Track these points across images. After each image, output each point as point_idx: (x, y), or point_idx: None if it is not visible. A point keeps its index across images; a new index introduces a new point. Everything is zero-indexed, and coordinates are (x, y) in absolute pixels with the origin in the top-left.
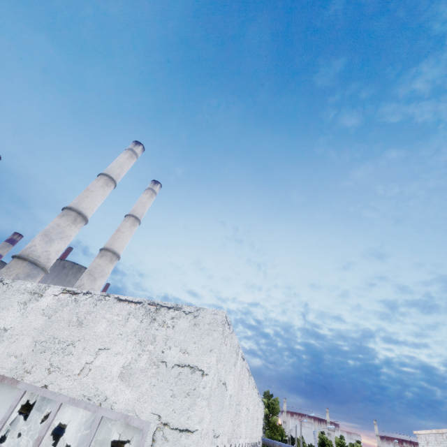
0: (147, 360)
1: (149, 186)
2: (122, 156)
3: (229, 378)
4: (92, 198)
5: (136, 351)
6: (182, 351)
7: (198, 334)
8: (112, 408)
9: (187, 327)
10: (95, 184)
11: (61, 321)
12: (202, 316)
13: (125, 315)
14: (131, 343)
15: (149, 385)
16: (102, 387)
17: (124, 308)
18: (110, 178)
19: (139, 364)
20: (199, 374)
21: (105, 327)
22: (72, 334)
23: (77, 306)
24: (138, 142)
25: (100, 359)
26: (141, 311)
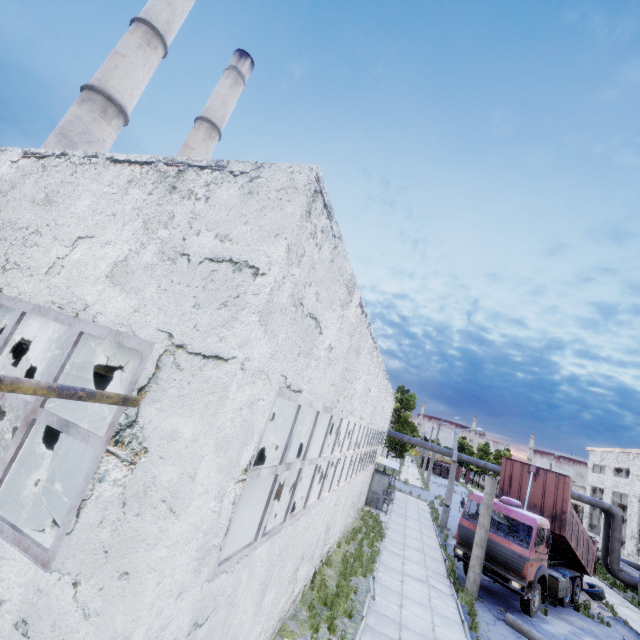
0: (155, 253)
1: (230, 63)
2: None
3: (327, 317)
4: (126, 71)
5: (138, 239)
6: (220, 238)
7: (255, 209)
8: (95, 321)
9: (234, 199)
10: (127, 41)
11: (21, 200)
12: (267, 178)
13: (122, 184)
14: (130, 228)
15: (156, 289)
16: (80, 291)
17: (122, 173)
18: (152, 29)
19: (141, 259)
20: (248, 274)
21: (89, 204)
22: (38, 217)
23: (45, 175)
24: None
25: (78, 252)
26: (150, 177)
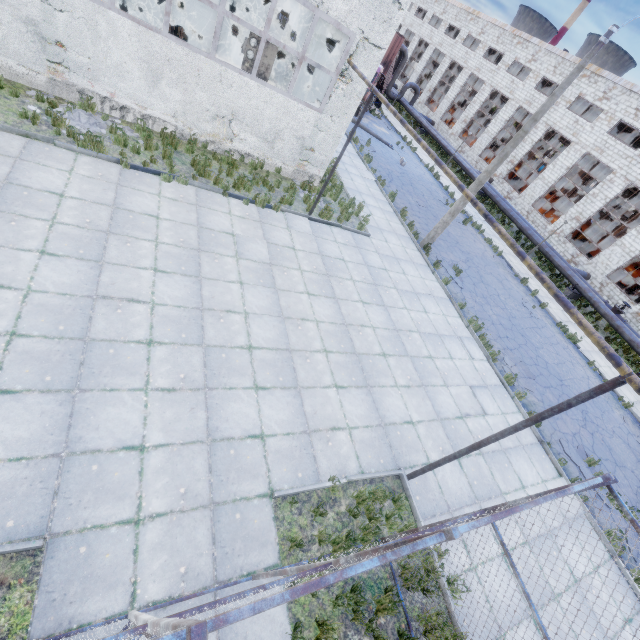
0: None
1: None
2: None
3: None
4: None
5: None
6: None
7: None
8: (328, 14)
9: None
10: None
11: None
12: None
13: None
14: None
15: (358, 3)
16: None
17: None
18: None
19: None
20: (397, 8)
21: None
22: None
23: None
24: None
25: None
26: None
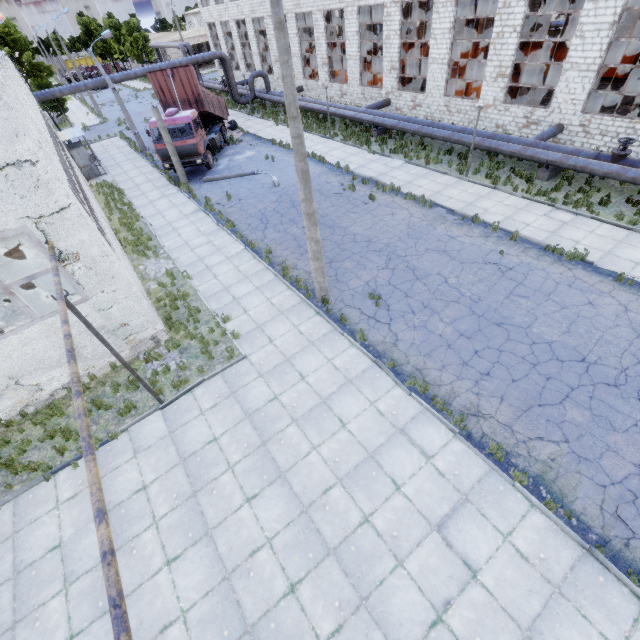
0: None
1: None
2: None
3: (30, 127)
4: None
5: None
6: None
7: None
8: None
9: None
10: None
11: None
12: None
13: None
14: None
15: None
16: None
17: None
18: None
19: None
20: (29, 166)
21: None
22: None
23: None
24: None
25: None
26: None
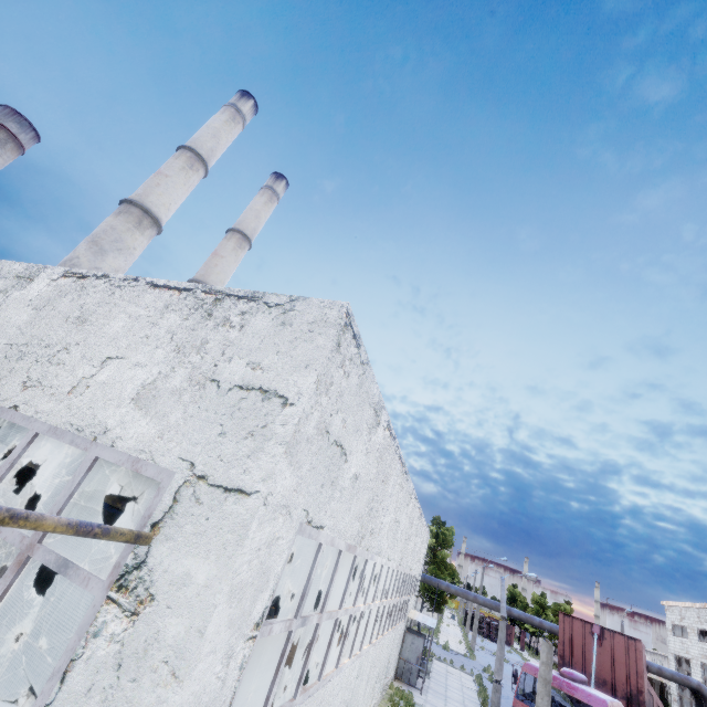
0: (185, 377)
1: (266, 183)
2: (218, 116)
3: (354, 443)
4: (167, 188)
5: (169, 363)
6: (252, 365)
7: (287, 340)
8: (114, 446)
9: (268, 328)
10: (171, 164)
11: (54, 317)
12: (300, 311)
13: (159, 308)
14: (162, 351)
15: (182, 415)
16: (102, 413)
17: (160, 298)
18: (196, 155)
19: (170, 383)
20: (277, 403)
21: (123, 325)
22: (69, 335)
23: (83, 295)
24: (246, 92)
25: (106, 372)
26: (188, 303)
